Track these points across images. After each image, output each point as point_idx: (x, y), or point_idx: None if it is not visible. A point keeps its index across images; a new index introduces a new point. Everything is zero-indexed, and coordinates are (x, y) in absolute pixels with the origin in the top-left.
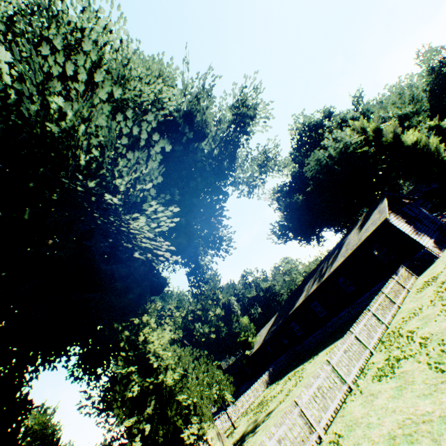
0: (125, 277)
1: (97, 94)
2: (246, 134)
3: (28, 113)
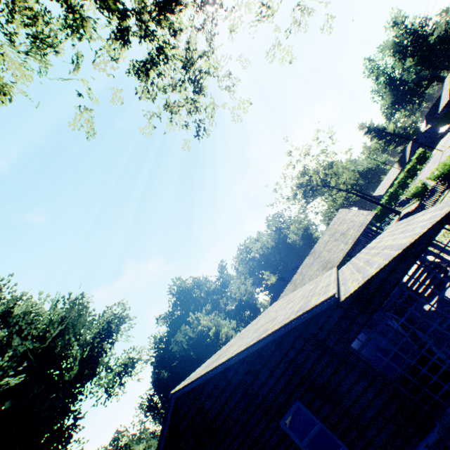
0: None
1: None
2: (111, 342)
3: None
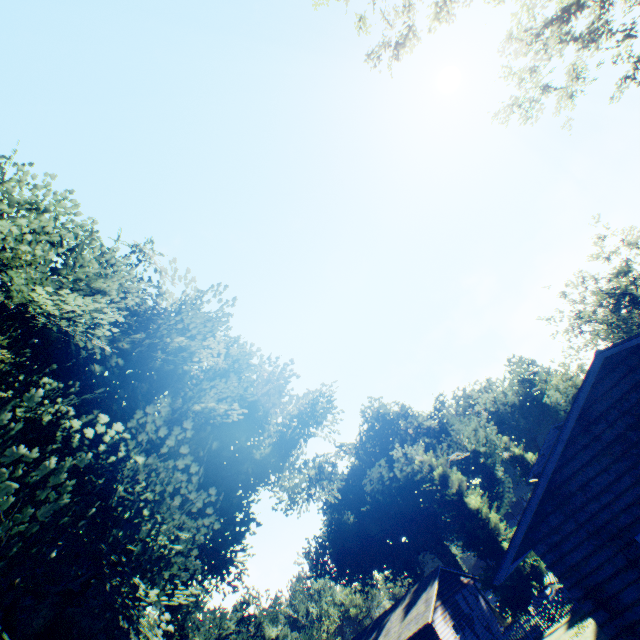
0: (86, 637)
1: (178, 478)
2: (307, 434)
3: (106, 465)
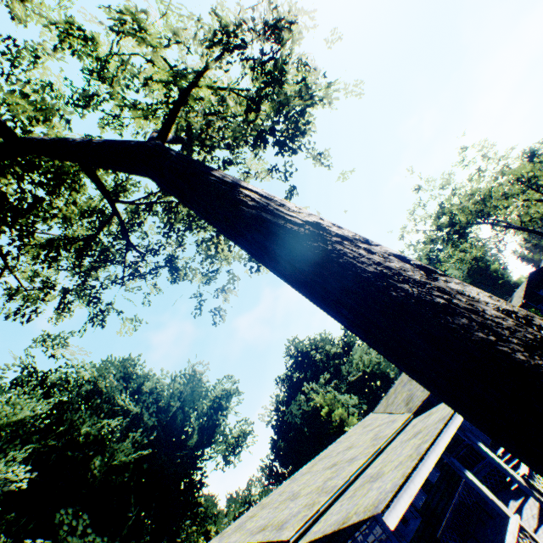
0: None
1: None
2: (223, 414)
3: None
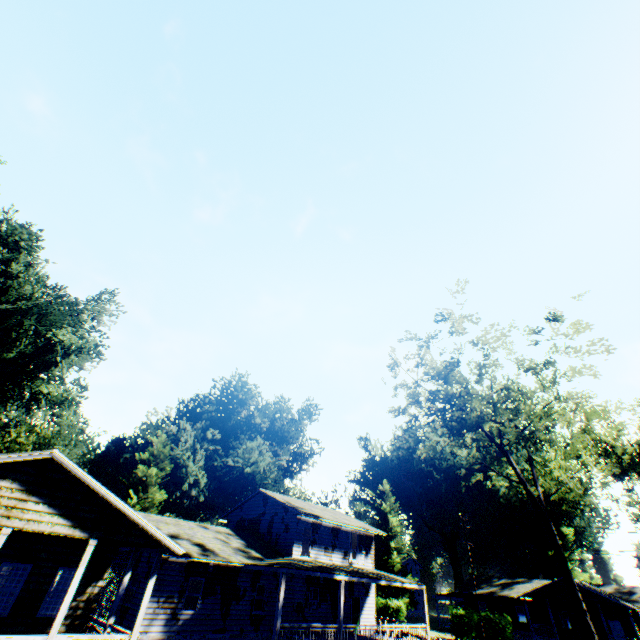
0: None
1: None
2: (61, 361)
3: None
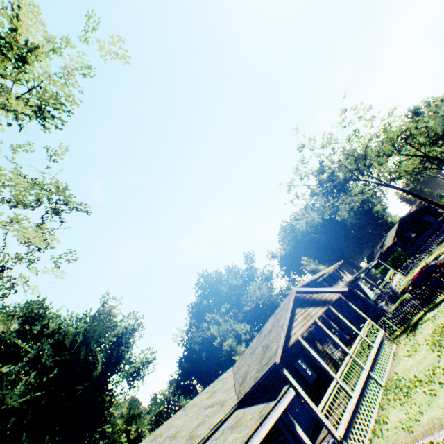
0: None
1: None
2: (127, 347)
3: None
